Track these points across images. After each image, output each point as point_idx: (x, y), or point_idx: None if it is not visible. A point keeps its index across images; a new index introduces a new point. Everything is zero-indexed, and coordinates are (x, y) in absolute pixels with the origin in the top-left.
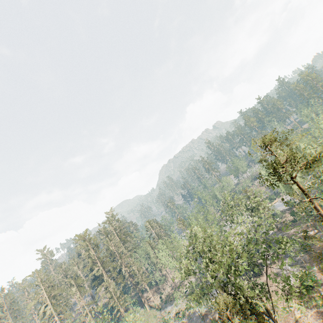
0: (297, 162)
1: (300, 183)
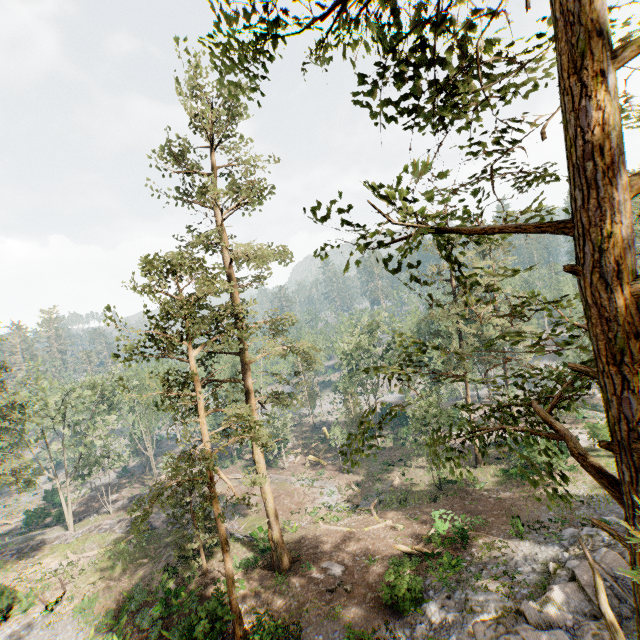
0: None
1: None
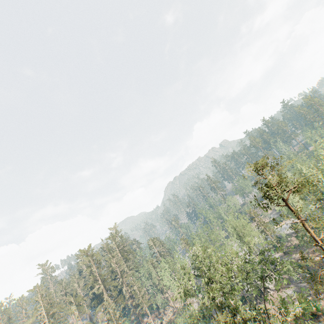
0: (288, 186)
1: (302, 206)
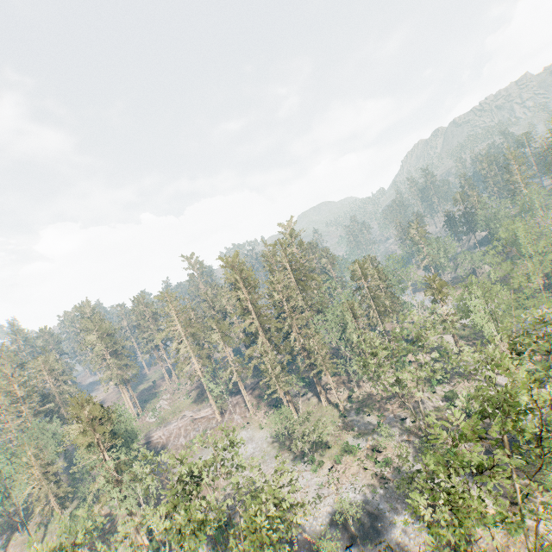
0: None
1: None
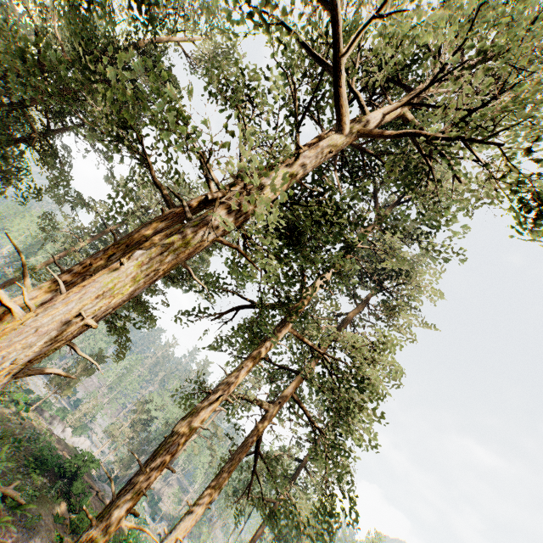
0: None
1: None
